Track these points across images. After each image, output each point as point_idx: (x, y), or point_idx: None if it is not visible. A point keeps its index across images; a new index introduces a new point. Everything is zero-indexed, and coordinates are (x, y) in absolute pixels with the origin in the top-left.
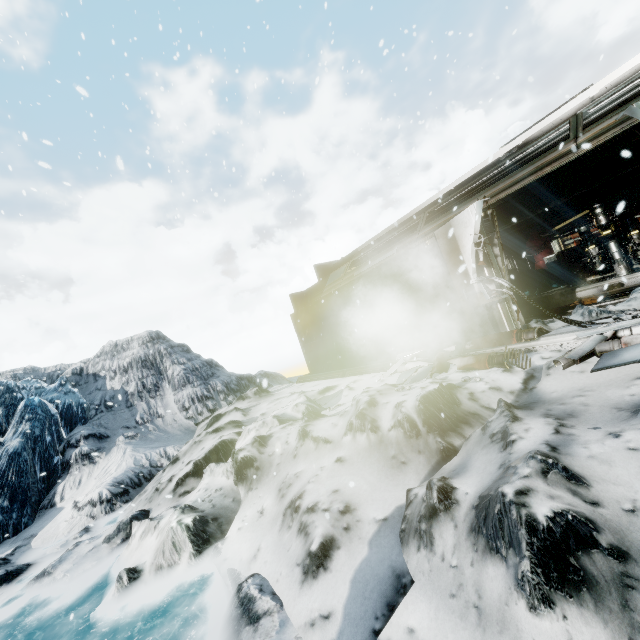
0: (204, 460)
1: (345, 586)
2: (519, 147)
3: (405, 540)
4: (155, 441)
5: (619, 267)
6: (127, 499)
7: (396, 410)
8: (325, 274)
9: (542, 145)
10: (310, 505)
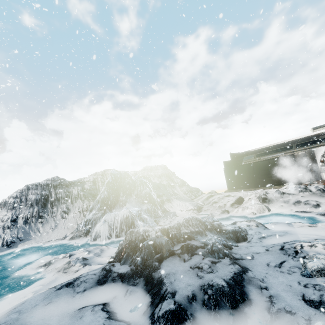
0: (237, 200)
1: None
2: None
3: None
4: (184, 201)
5: None
6: (200, 211)
7: (316, 188)
8: (233, 157)
9: None
10: (306, 200)
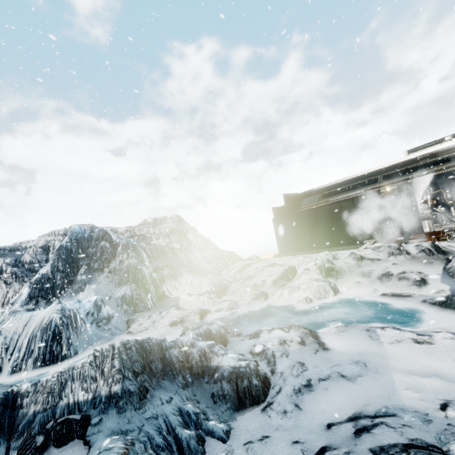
0: (284, 273)
1: (441, 286)
2: (430, 154)
3: (454, 276)
4: (204, 275)
5: (454, 219)
6: (223, 294)
7: (417, 247)
8: (288, 200)
9: (449, 155)
10: (401, 272)
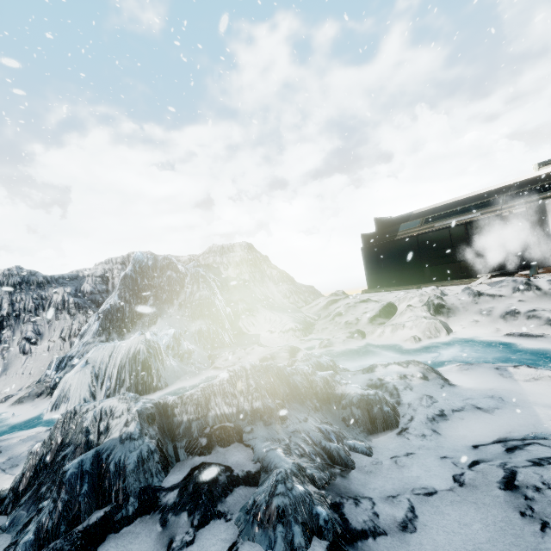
0: (383, 310)
1: None
2: None
3: None
4: (282, 311)
5: None
6: (309, 332)
7: (550, 281)
8: (380, 225)
9: None
10: (530, 309)
